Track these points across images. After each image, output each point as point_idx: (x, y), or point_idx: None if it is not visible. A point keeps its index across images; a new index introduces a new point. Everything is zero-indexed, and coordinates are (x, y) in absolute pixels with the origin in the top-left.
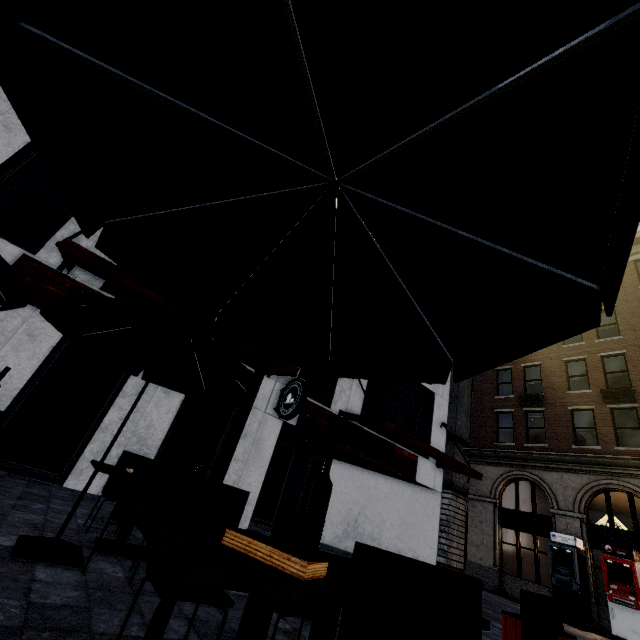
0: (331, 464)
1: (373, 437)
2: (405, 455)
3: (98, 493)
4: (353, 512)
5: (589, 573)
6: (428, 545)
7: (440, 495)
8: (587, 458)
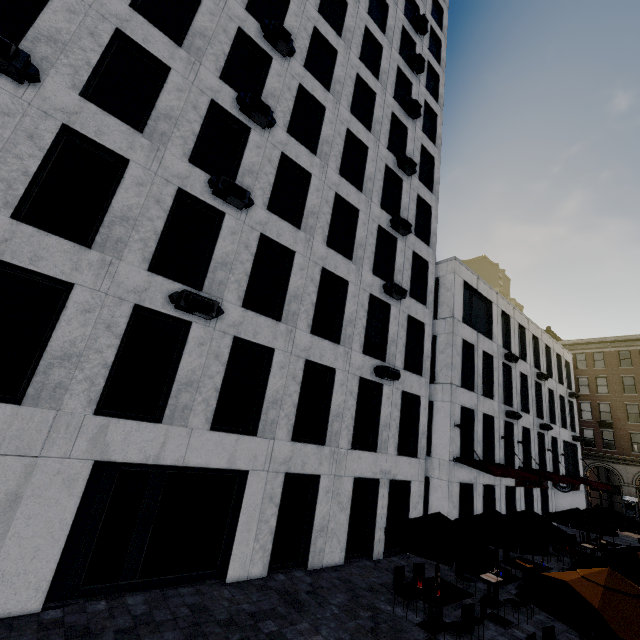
0: None
1: None
2: None
3: None
4: None
5: (639, 511)
6: None
7: (584, 492)
8: (639, 460)
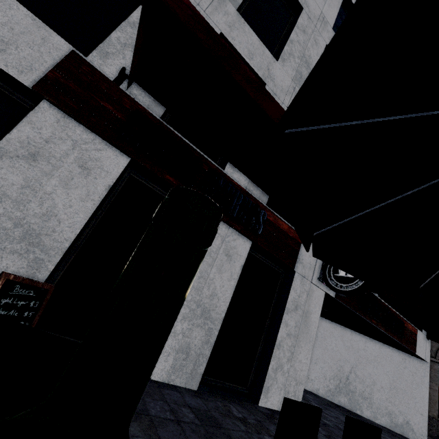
0: (322, 322)
1: (389, 311)
2: (409, 328)
3: (163, 379)
4: (344, 370)
5: None
6: (418, 411)
7: (428, 365)
8: None
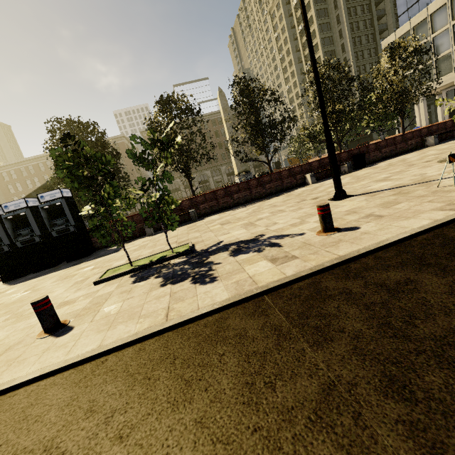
0: None
1: None
2: None
3: None
4: None
5: None
6: None
7: None
8: None
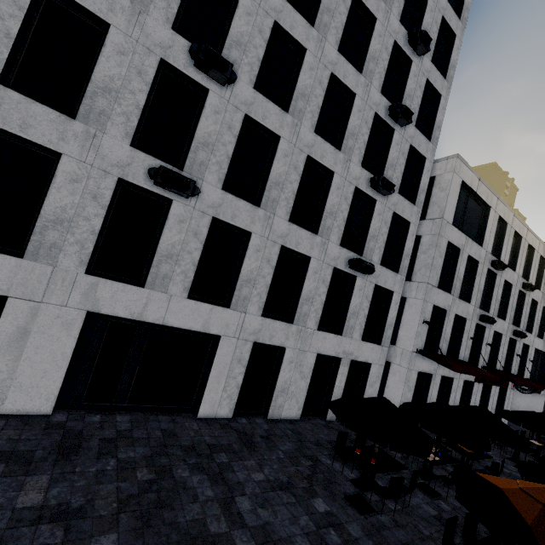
0: None
1: None
2: None
3: None
4: None
5: None
6: None
7: (544, 396)
8: None
